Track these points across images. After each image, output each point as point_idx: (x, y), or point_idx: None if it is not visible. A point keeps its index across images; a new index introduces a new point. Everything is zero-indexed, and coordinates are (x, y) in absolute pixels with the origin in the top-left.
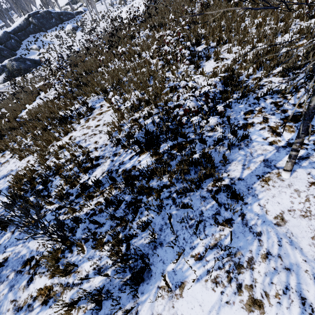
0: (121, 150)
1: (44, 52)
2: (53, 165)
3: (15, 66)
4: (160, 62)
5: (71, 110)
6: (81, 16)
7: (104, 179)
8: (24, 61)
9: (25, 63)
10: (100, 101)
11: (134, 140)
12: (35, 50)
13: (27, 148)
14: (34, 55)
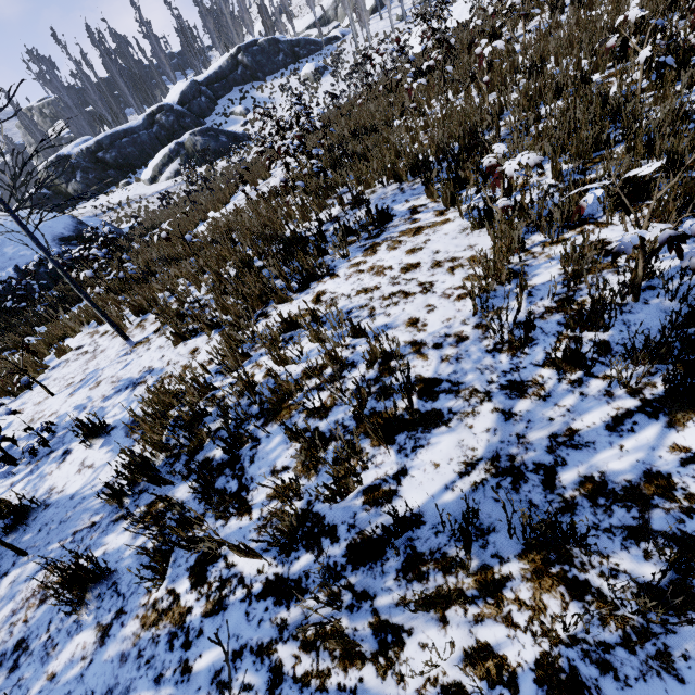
0: (543, 372)
1: (254, 120)
2: (264, 379)
3: (198, 145)
4: (659, 59)
5: (320, 219)
6: (335, 47)
7: (482, 501)
8: (217, 136)
9: (218, 139)
10: (407, 196)
11: (648, 338)
12: (239, 117)
13: (198, 312)
14: (236, 125)
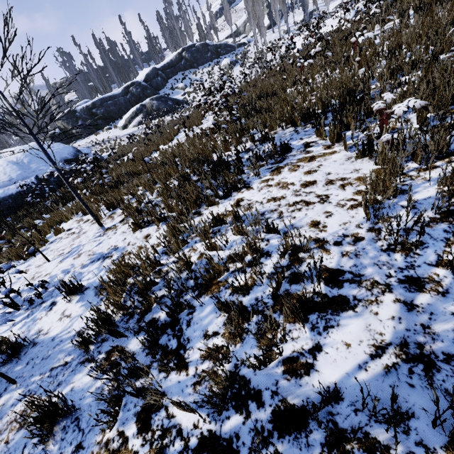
0: (438, 271)
1: (190, 92)
2: (198, 260)
3: (154, 106)
4: None
5: (237, 150)
6: (243, 49)
7: (396, 384)
8: (166, 101)
9: (167, 103)
10: (301, 135)
11: None
12: (180, 90)
13: (151, 209)
14: (178, 95)
